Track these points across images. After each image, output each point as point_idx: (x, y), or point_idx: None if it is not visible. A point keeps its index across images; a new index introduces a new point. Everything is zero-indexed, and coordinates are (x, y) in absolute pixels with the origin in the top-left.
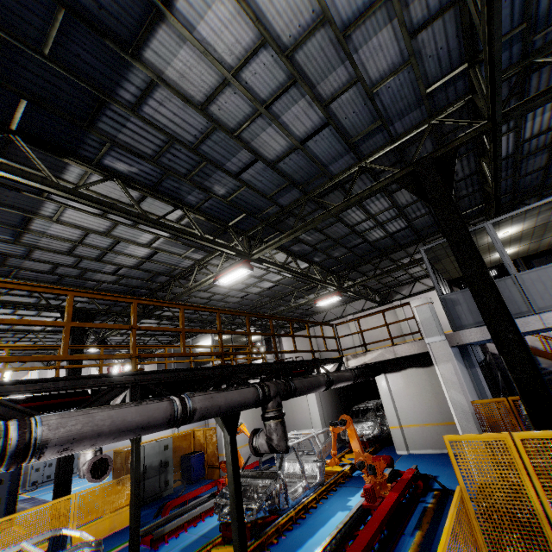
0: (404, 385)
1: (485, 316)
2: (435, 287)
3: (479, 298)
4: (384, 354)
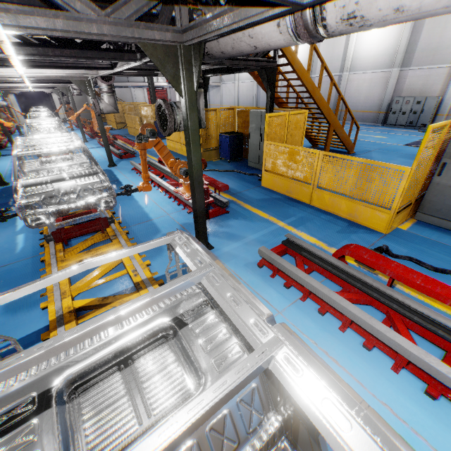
0: None
1: None
2: None
3: None
4: None
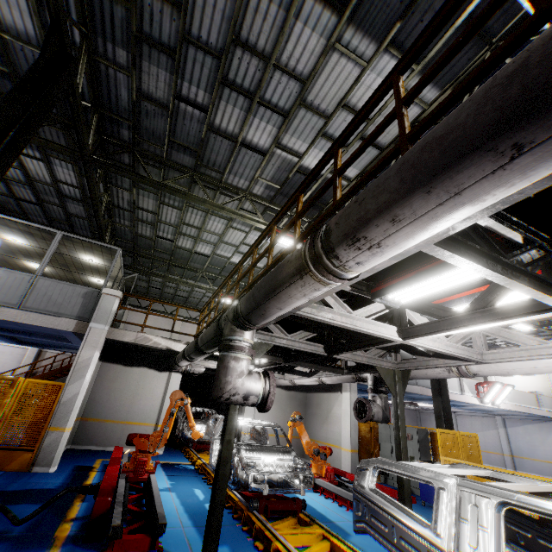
0: None
1: None
2: None
3: None
4: None
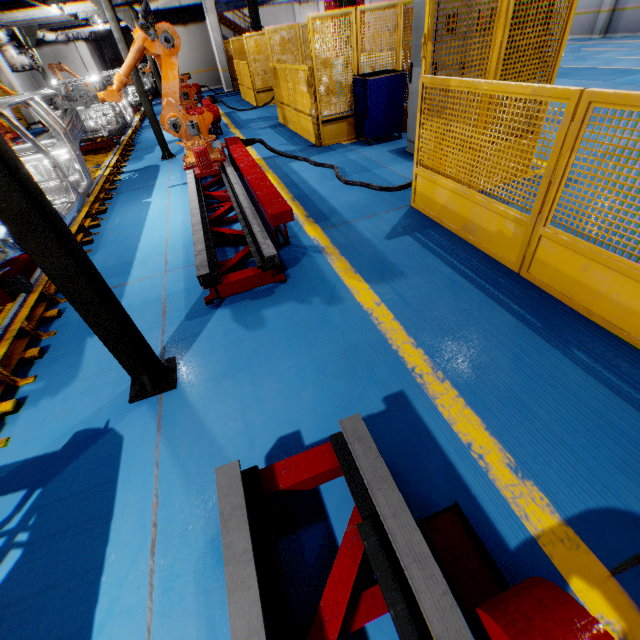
0: None
1: None
2: None
3: None
4: (172, 4)
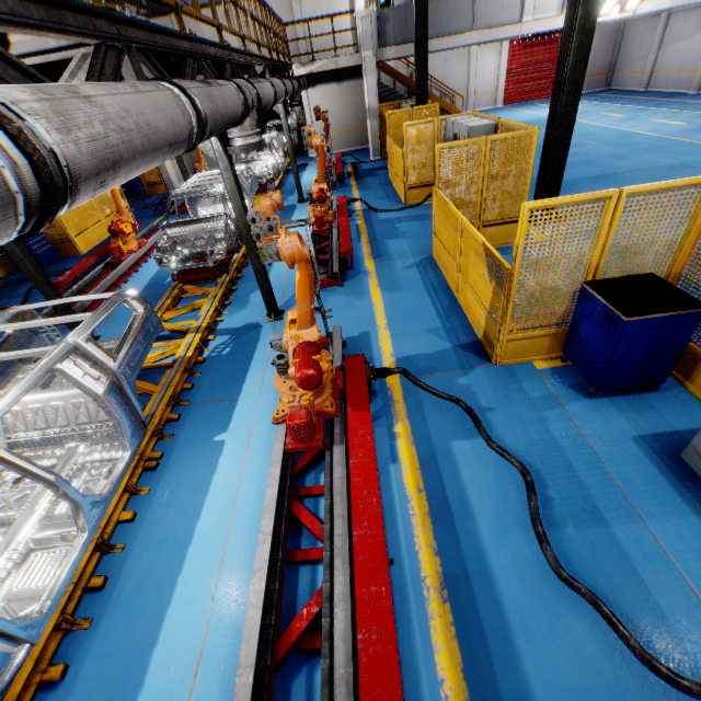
0: (321, 100)
1: (418, 41)
2: (377, 1)
3: (419, 27)
4: (328, 65)
